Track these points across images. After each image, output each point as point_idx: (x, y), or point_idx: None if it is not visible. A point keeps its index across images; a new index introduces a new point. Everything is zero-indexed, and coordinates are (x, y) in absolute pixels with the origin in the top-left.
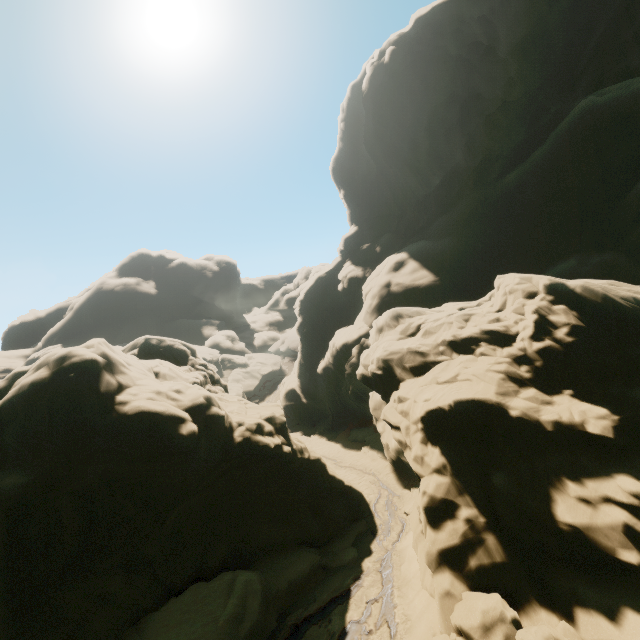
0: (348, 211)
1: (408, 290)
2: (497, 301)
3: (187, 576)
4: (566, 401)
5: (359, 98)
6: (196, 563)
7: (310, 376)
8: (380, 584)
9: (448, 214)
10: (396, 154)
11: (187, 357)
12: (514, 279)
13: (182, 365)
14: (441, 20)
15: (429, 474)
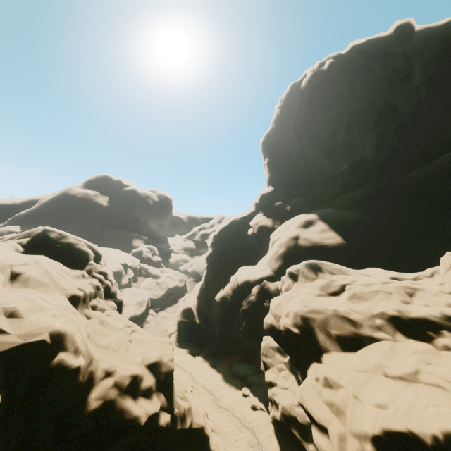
0: (268, 175)
1: (315, 246)
2: None
3: None
4: None
5: (296, 94)
6: None
7: (207, 300)
8: None
9: (354, 192)
10: (317, 139)
11: (87, 260)
12: None
13: (77, 268)
14: (372, 50)
15: None
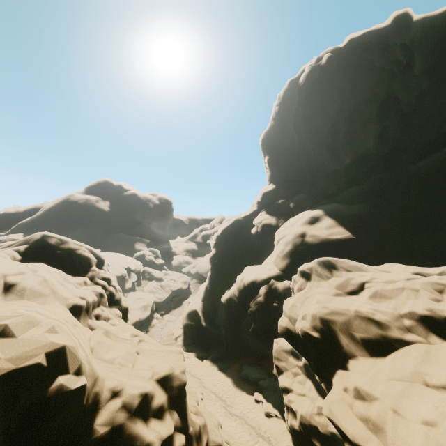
0: (269, 173)
1: (323, 243)
2: None
3: None
4: None
5: (294, 90)
6: None
7: (213, 302)
8: None
9: (359, 186)
10: (317, 134)
11: (89, 266)
12: None
13: (79, 275)
14: (370, 42)
15: None
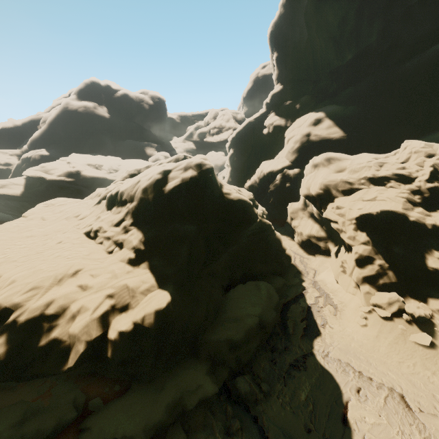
0: (276, 71)
1: (323, 140)
2: (403, 156)
3: (227, 282)
4: (438, 215)
5: None
6: (229, 277)
7: None
8: (317, 292)
9: (355, 86)
10: (327, 28)
11: None
12: (420, 144)
13: None
14: None
15: (358, 245)
